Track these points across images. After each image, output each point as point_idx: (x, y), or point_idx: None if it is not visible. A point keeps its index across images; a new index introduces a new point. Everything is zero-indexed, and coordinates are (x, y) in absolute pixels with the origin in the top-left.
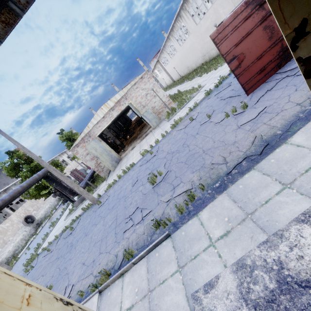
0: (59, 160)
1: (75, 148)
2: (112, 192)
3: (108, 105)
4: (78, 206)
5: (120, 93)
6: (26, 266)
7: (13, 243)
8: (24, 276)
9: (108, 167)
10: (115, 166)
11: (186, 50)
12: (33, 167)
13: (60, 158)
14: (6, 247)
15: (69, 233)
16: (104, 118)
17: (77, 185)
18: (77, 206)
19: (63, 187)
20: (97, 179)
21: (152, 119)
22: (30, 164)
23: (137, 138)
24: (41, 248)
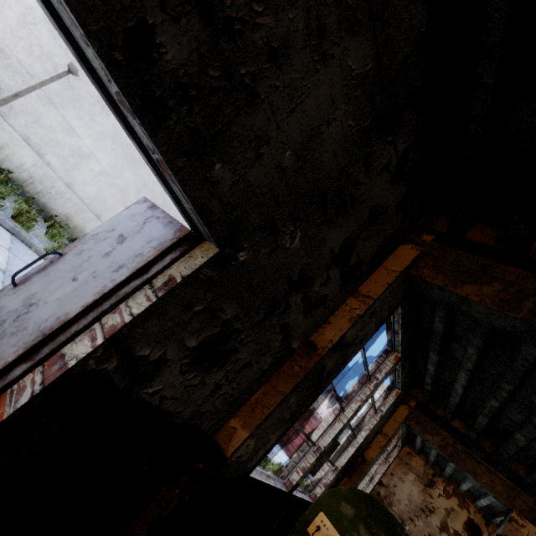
0: None
1: None
2: None
3: None
4: None
5: None
6: None
7: None
8: None
9: None
10: None
11: (133, 147)
12: None
13: None
14: None
15: None
16: None
17: None
18: None
19: None
20: None
21: None
22: None
23: None
24: None
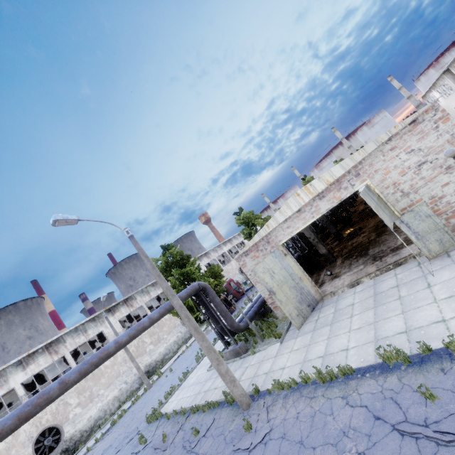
0: (220, 267)
1: (241, 257)
2: (277, 423)
3: (312, 189)
4: (228, 360)
5: (344, 162)
6: (148, 421)
7: (166, 344)
8: (134, 451)
9: (288, 317)
10: (306, 316)
11: None
12: (184, 275)
13: (238, 238)
14: (158, 345)
15: (191, 439)
16: (299, 213)
17: (218, 357)
18: (227, 358)
19: (214, 318)
20: (271, 314)
21: (429, 232)
22: (182, 270)
23: (368, 255)
24: (172, 398)
